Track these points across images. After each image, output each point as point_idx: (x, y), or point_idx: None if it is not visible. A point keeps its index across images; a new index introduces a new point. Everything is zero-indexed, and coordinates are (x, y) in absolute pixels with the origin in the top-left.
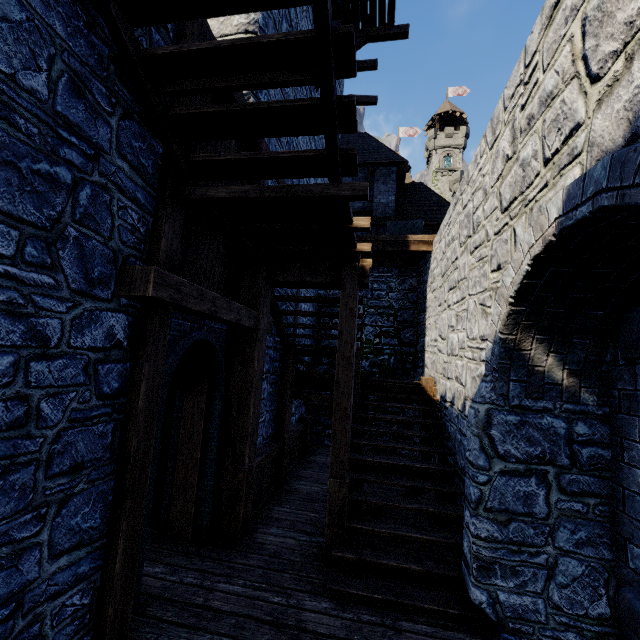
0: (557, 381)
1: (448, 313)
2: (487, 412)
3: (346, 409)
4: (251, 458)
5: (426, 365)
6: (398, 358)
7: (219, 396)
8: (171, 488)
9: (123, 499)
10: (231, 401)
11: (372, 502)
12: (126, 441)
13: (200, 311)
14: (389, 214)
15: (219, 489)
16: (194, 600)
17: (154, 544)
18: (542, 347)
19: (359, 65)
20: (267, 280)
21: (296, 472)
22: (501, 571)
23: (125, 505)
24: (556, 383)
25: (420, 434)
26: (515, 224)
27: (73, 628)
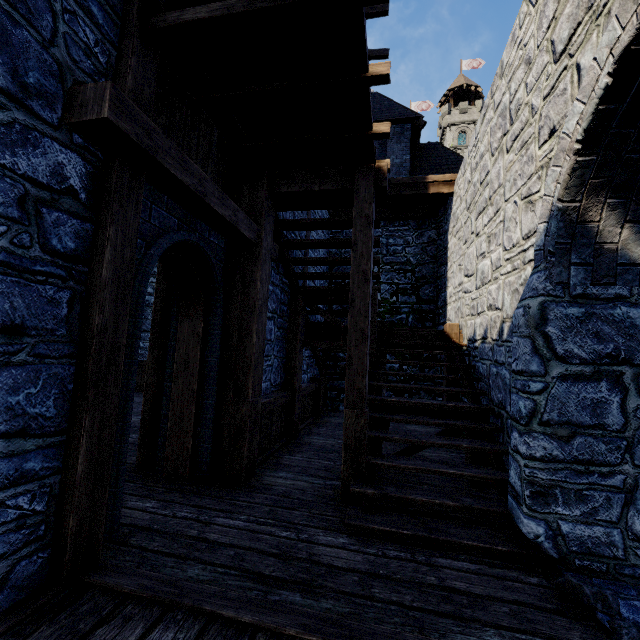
0: (634, 260)
1: (476, 243)
2: (541, 306)
3: (363, 330)
4: (255, 392)
5: (448, 318)
6: (417, 317)
7: (217, 320)
8: (166, 423)
9: (85, 388)
10: (231, 328)
11: (395, 439)
12: (88, 319)
13: (182, 183)
14: (403, 175)
15: (220, 425)
16: (187, 532)
17: (148, 483)
18: (615, 215)
19: (369, 11)
20: (269, 192)
21: (309, 429)
22: (563, 497)
23: (88, 395)
24: (633, 263)
25: (447, 376)
26: (579, 57)
27: (20, 537)
